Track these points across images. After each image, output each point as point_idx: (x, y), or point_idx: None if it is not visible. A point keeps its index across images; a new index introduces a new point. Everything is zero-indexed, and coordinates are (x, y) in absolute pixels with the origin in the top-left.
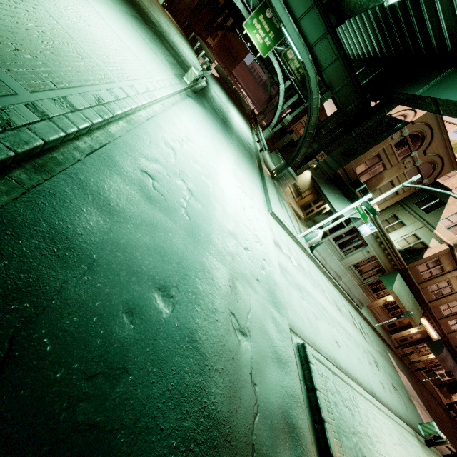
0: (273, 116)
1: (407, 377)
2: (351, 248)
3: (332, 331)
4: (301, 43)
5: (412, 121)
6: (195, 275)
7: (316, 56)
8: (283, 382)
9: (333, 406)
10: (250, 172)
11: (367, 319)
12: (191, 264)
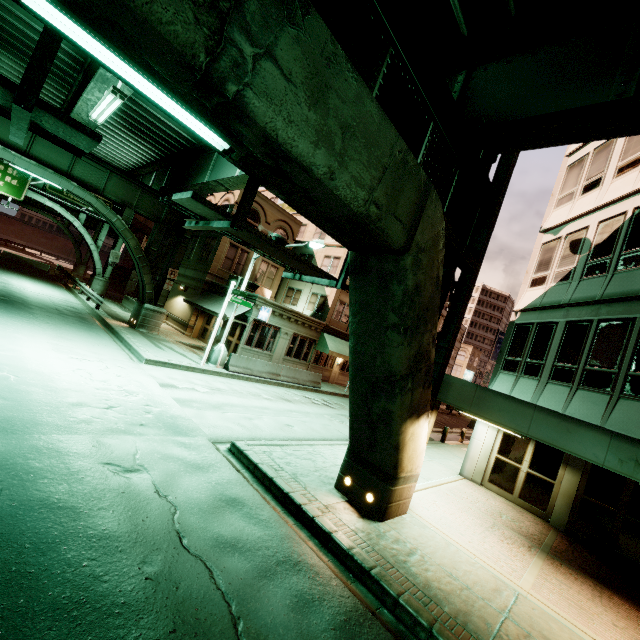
0: (93, 261)
1: None
2: (270, 341)
3: (279, 420)
4: (50, 173)
5: (235, 202)
6: (24, 459)
7: (82, 179)
8: (211, 479)
9: (284, 465)
10: (87, 336)
11: (332, 392)
12: (10, 454)
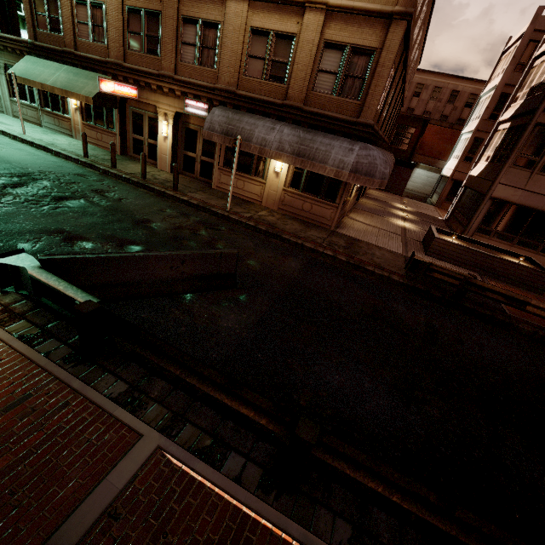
0: None
1: (5, 154)
2: None
3: None
4: None
5: None
6: None
7: None
8: None
9: None
10: None
11: None
12: None
